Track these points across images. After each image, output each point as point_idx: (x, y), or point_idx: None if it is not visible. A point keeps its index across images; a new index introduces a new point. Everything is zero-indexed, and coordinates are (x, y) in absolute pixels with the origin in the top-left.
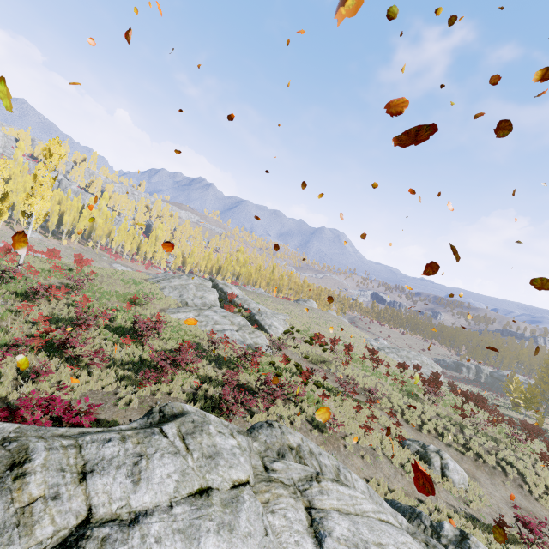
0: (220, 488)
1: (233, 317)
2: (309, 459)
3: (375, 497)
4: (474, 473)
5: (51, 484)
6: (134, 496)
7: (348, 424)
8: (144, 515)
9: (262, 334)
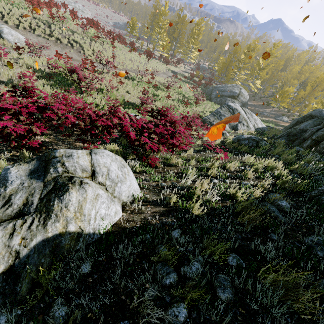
0: None
1: None
2: None
3: None
4: (51, 47)
5: None
6: None
7: None
8: None
9: None
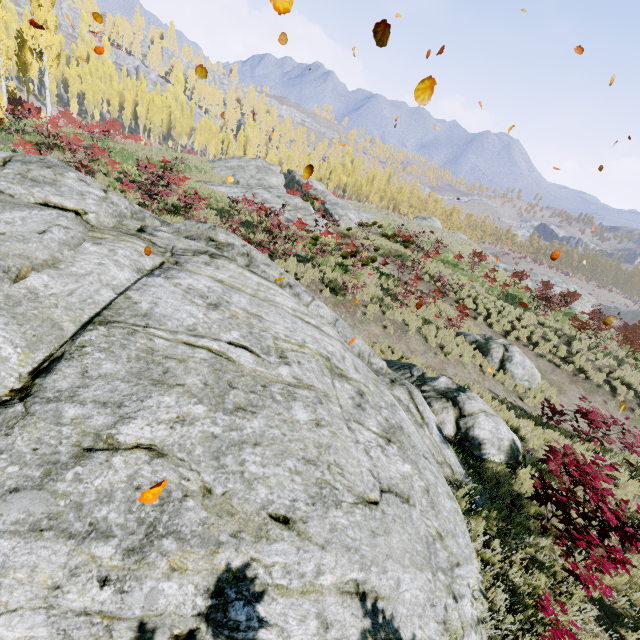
0: (16, 197)
1: (290, 198)
2: (232, 254)
3: (342, 330)
4: (563, 385)
5: None
6: None
7: (385, 300)
8: None
9: (323, 218)
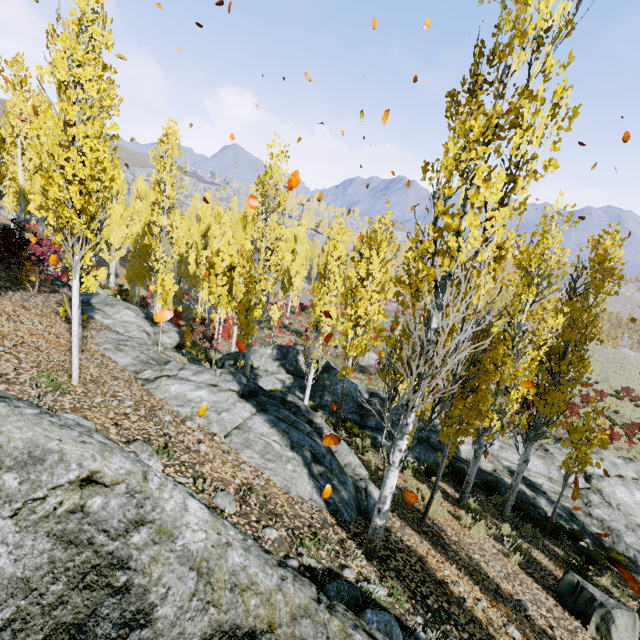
0: (626, 477)
1: None
2: None
3: None
4: None
5: (563, 458)
6: (594, 469)
7: None
8: (602, 476)
9: None
